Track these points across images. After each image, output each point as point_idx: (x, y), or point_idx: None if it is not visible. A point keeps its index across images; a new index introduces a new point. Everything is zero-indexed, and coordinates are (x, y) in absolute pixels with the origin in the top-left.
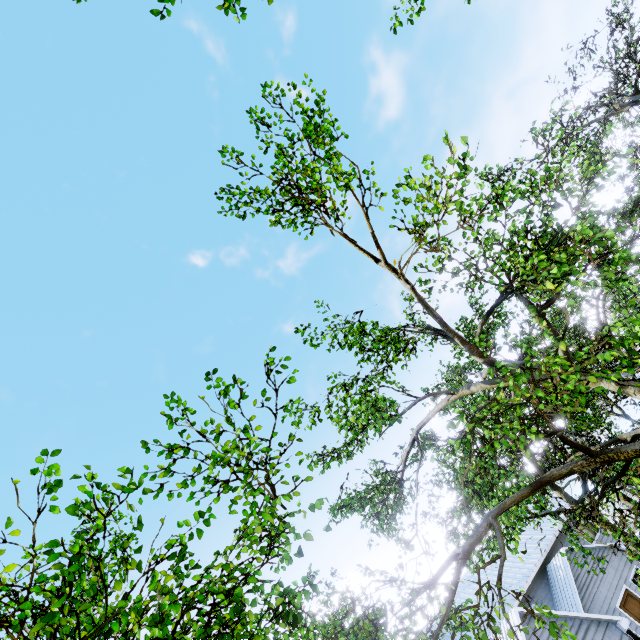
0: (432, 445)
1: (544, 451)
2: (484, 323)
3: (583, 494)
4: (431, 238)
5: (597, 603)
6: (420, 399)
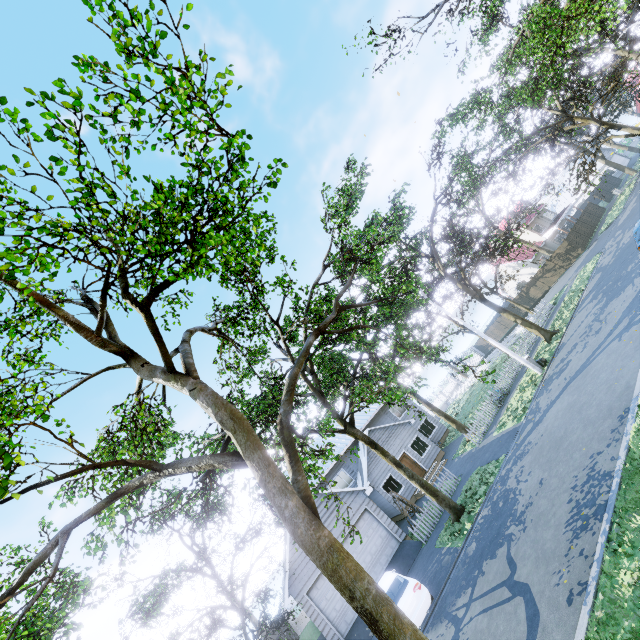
0: (259, 360)
1: (274, 396)
2: (103, 305)
3: (343, 410)
4: (2, 183)
5: (380, 466)
6: (91, 376)
